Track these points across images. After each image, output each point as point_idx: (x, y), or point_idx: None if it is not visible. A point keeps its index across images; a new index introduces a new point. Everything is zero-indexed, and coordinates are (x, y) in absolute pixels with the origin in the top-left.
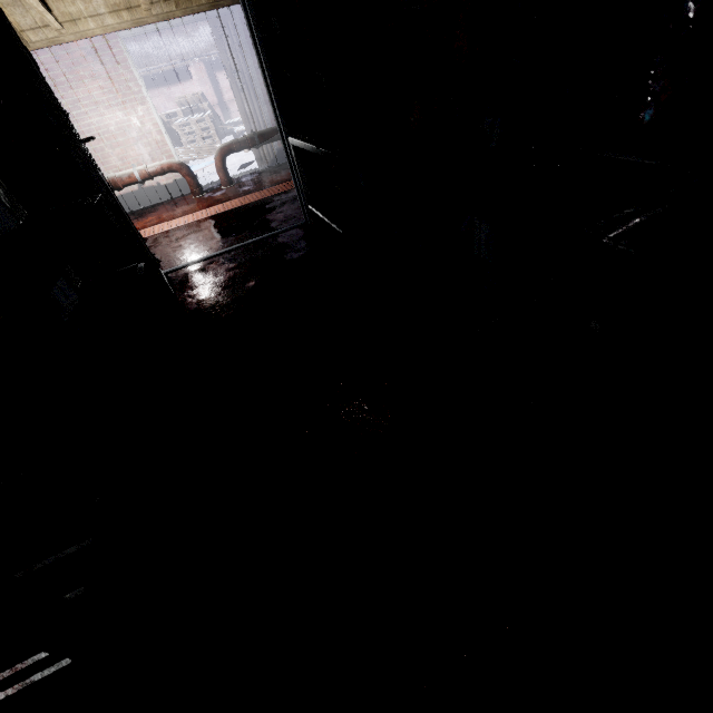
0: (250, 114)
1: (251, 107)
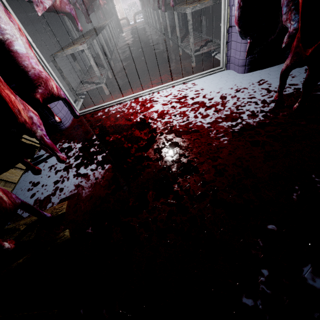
0: None
1: None
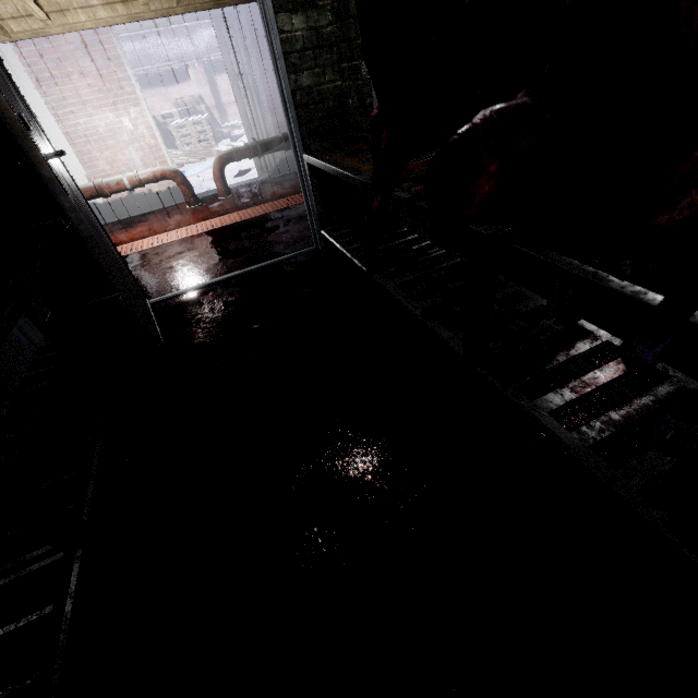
0: (252, 120)
1: (253, 114)
